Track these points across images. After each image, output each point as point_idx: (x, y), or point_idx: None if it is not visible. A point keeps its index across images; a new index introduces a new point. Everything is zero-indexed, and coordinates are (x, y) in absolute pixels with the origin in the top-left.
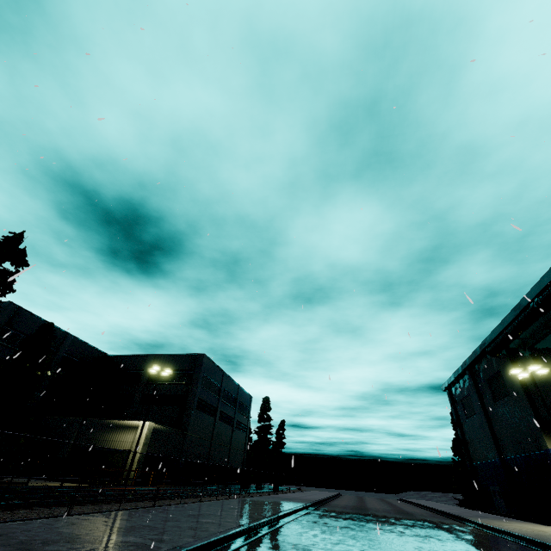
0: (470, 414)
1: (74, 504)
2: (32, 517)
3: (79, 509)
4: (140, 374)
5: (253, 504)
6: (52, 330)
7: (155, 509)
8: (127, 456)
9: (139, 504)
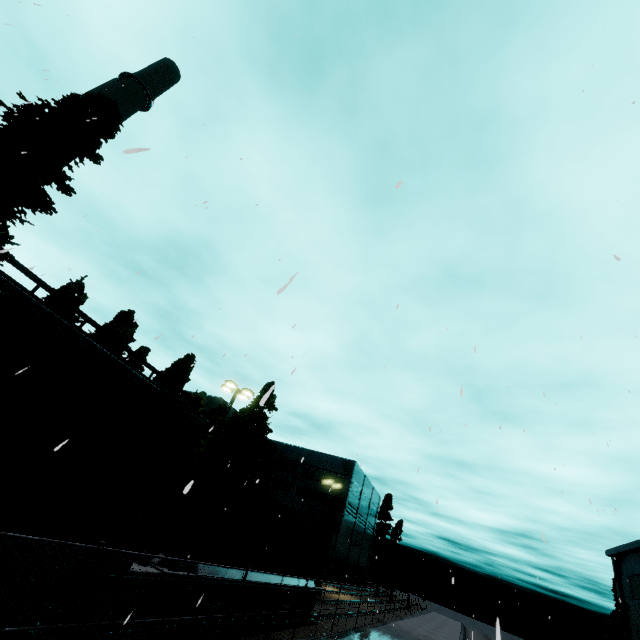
0: (638, 596)
1: (344, 616)
2: (347, 627)
3: (351, 621)
4: (296, 465)
5: (424, 636)
6: (275, 450)
7: (382, 630)
8: None
9: (364, 620)
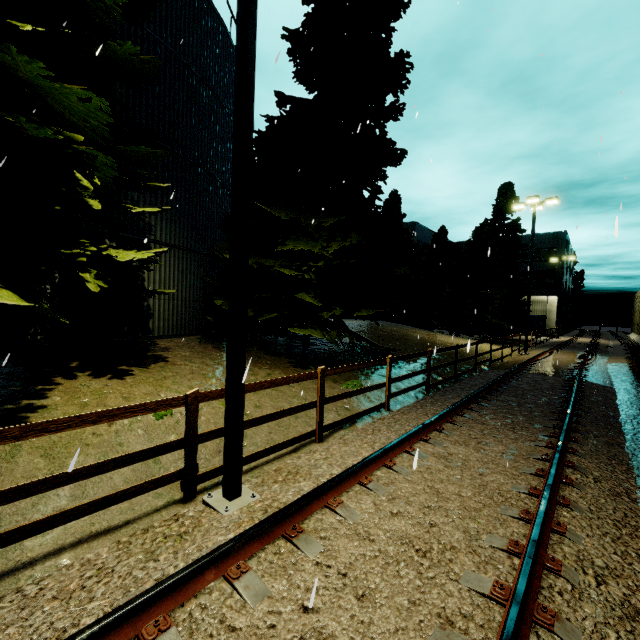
0: None
1: None
2: None
3: None
4: None
5: None
6: None
7: None
8: (543, 319)
9: None
